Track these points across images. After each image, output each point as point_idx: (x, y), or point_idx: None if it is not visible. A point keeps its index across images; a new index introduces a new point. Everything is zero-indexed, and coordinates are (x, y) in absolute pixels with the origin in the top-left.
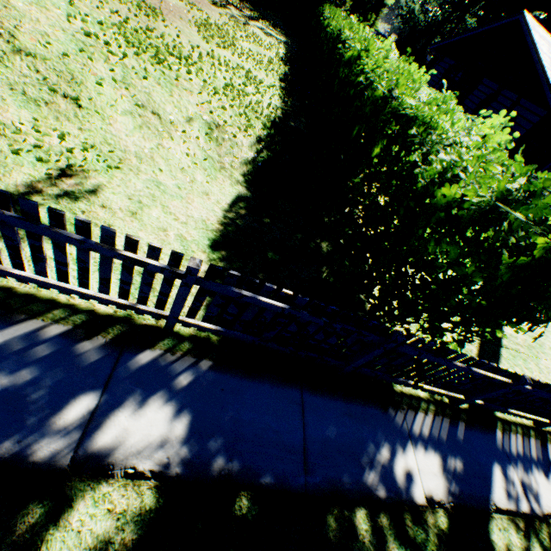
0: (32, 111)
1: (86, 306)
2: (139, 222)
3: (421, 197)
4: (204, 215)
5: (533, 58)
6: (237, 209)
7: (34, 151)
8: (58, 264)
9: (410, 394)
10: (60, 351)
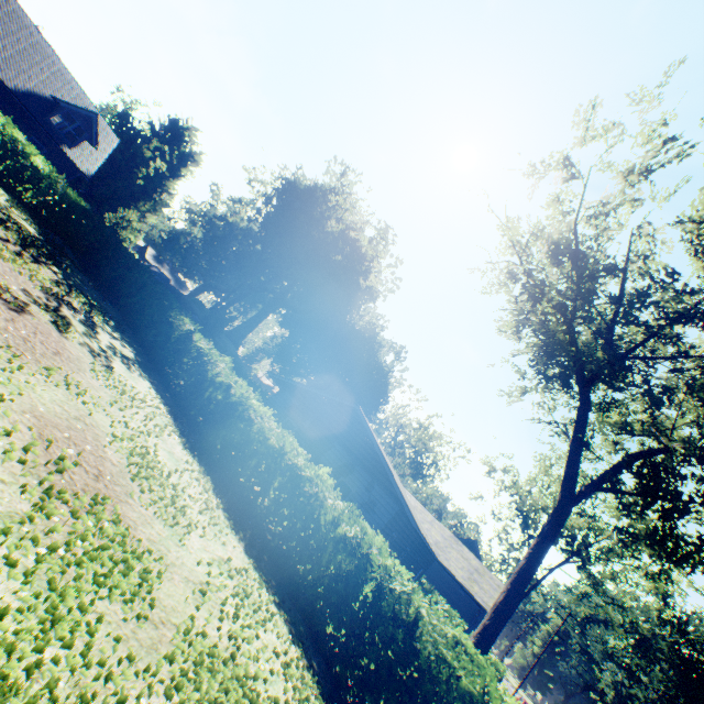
0: None
1: None
2: None
3: None
4: None
5: (379, 455)
6: None
7: None
8: None
9: None
10: None
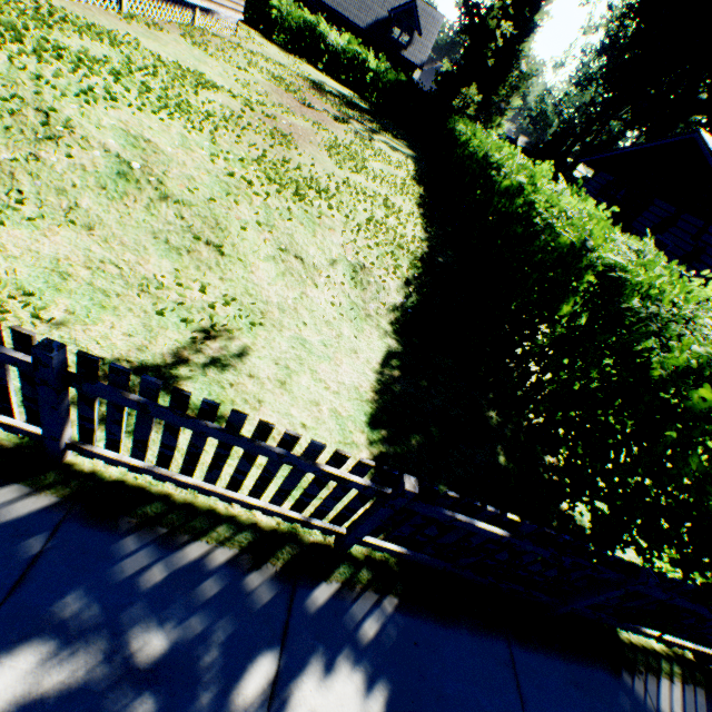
0: (173, 261)
1: (246, 516)
2: (290, 394)
3: (662, 390)
4: (355, 380)
5: None
6: (389, 370)
7: (177, 308)
8: (236, 473)
9: (642, 646)
10: (229, 588)
